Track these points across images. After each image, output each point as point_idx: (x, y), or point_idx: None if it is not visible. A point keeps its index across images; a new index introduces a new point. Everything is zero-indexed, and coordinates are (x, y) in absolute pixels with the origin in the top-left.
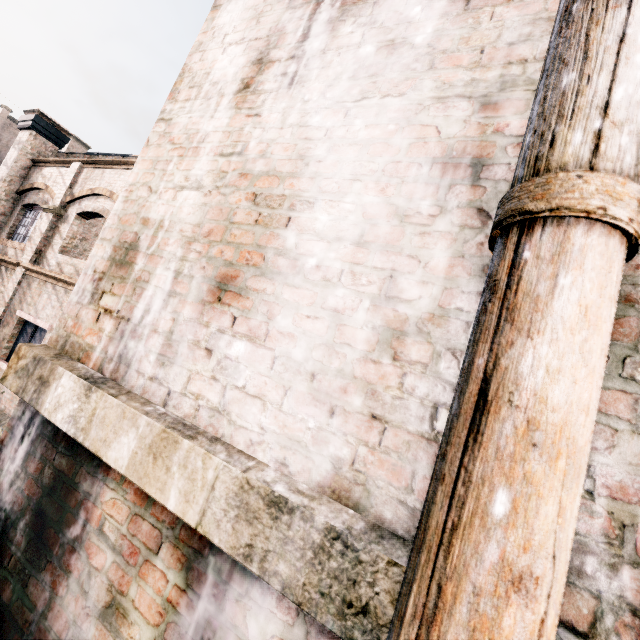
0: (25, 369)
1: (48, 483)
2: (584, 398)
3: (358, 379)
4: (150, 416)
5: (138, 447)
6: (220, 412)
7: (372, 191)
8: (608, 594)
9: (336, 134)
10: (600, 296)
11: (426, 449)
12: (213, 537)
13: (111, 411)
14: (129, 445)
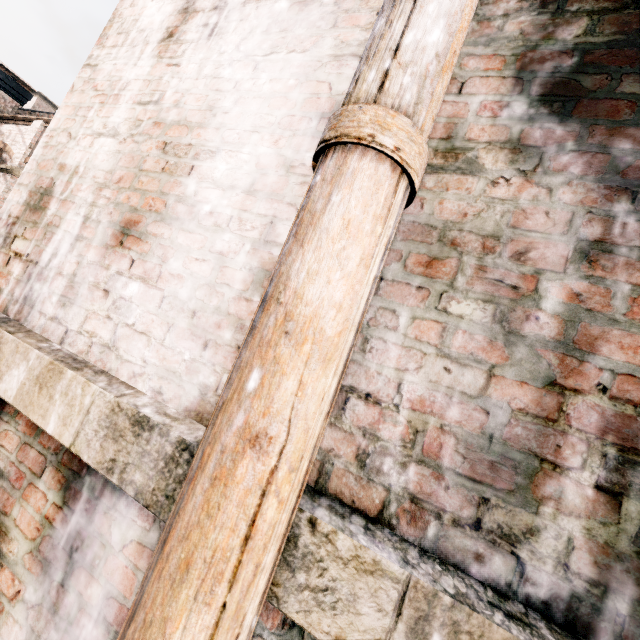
0: None
1: None
2: (336, 297)
3: (231, 315)
4: (42, 350)
5: (27, 378)
6: (110, 348)
7: (267, 143)
8: (396, 487)
9: (244, 87)
10: (364, 213)
11: None
12: (83, 455)
13: (6, 346)
14: (19, 377)
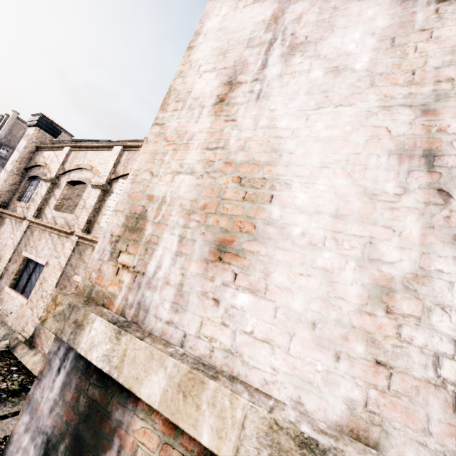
0: (62, 314)
1: (83, 411)
2: None
3: (357, 328)
4: (175, 357)
5: (168, 385)
6: (233, 353)
7: (340, 175)
8: None
9: (301, 133)
10: None
11: (435, 394)
12: None
13: (140, 352)
14: (159, 383)
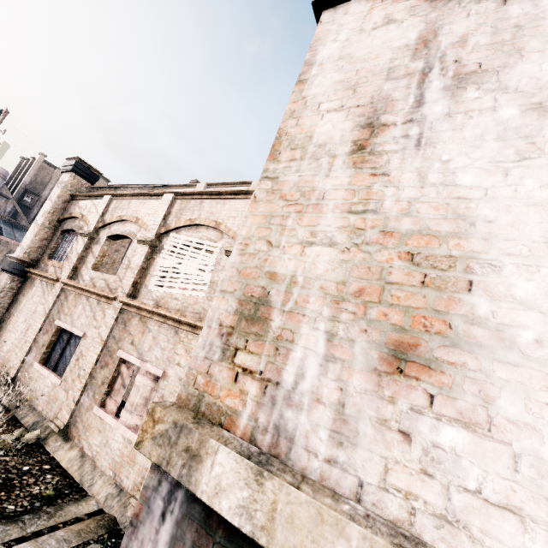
0: (165, 436)
1: None
2: None
3: None
4: (359, 523)
5: None
6: (451, 523)
7: None
8: None
9: (501, 194)
10: None
11: None
12: None
13: (300, 509)
14: None
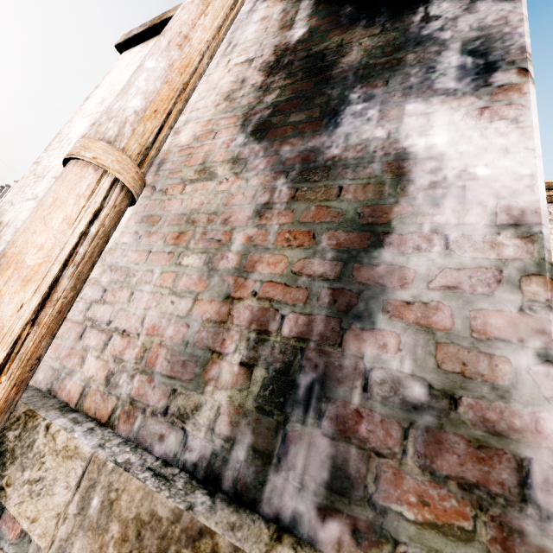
0: None
1: None
2: (39, 241)
3: None
4: None
5: None
6: None
7: None
8: (124, 394)
9: None
10: (69, 193)
11: (76, 330)
12: None
13: None
14: None
